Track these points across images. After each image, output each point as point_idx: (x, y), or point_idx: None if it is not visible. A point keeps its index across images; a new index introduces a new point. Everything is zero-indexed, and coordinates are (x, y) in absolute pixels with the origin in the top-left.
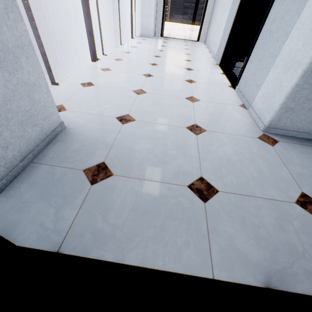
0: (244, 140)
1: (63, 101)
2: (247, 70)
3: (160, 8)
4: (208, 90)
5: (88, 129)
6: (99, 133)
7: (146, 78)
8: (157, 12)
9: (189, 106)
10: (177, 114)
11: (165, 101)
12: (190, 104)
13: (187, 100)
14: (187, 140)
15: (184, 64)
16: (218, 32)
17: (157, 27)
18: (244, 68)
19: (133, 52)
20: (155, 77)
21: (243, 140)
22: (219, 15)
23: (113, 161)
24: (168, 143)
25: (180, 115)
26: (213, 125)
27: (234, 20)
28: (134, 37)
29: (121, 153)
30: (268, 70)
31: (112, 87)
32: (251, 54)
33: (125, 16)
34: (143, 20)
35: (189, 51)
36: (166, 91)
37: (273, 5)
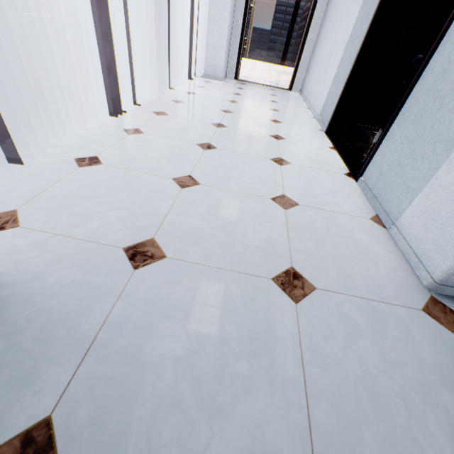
0: (398, 318)
1: (21, 200)
2: (383, 153)
3: (236, 39)
4: (312, 182)
5: (49, 285)
6: (71, 298)
7: (202, 152)
8: (231, 44)
9: (278, 218)
10: (255, 240)
11: (233, 205)
12: (280, 214)
13: (276, 203)
14: (275, 321)
15: (269, 126)
16: (324, 81)
17: (230, 65)
18: (377, 149)
19: (188, 101)
20: (219, 151)
21: (395, 318)
22: (325, 56)
23: (78, 414)
24: (232, 331)
25: (260, 243)
26: (329, 271)
27: (353, 65)
28: (194, 77)
29: (108, 375)
30: (436, 166)
31: (135, 168)
32: (392, 126)
33: (182, 46)
34: (208, 53)
35: (277, 106)
36: (237, 181)
37: (439, 46)
